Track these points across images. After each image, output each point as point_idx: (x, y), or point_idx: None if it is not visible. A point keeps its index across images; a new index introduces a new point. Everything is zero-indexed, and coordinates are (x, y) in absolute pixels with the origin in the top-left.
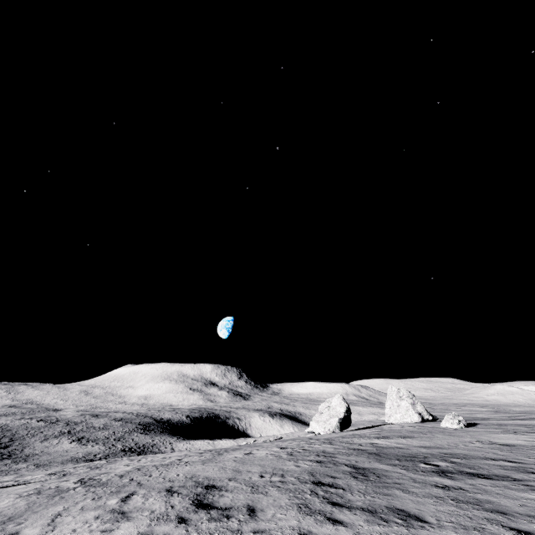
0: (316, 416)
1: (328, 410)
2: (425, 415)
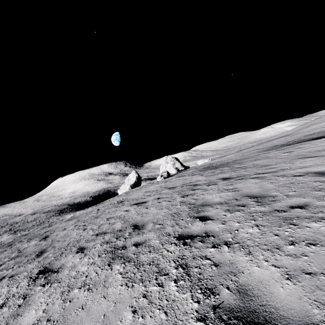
0: (121, 187)
1: (128, 181)
2: (180, 168)
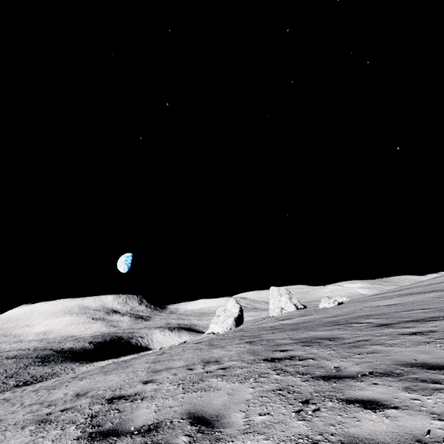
0: (214, 319)
1: (225, 312)
2: (299, 305)
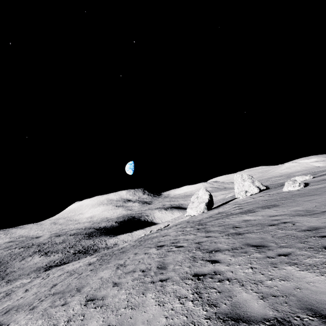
0: (190, 205)
1: (197, 199)
2: (261, 187)
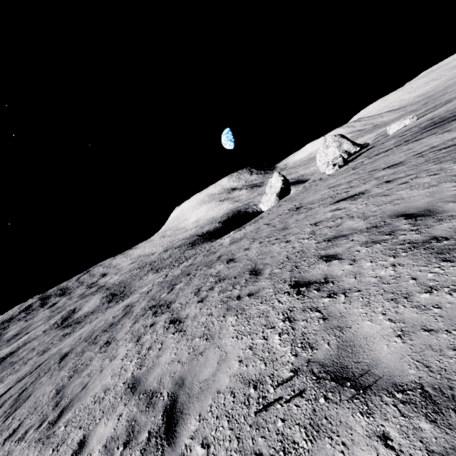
0: (263, 199)
1: (270, 189)
2: (352, 149)
